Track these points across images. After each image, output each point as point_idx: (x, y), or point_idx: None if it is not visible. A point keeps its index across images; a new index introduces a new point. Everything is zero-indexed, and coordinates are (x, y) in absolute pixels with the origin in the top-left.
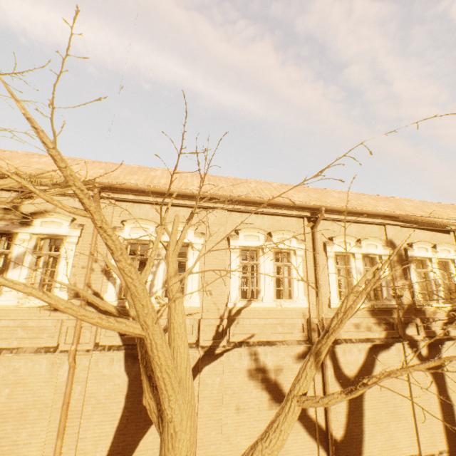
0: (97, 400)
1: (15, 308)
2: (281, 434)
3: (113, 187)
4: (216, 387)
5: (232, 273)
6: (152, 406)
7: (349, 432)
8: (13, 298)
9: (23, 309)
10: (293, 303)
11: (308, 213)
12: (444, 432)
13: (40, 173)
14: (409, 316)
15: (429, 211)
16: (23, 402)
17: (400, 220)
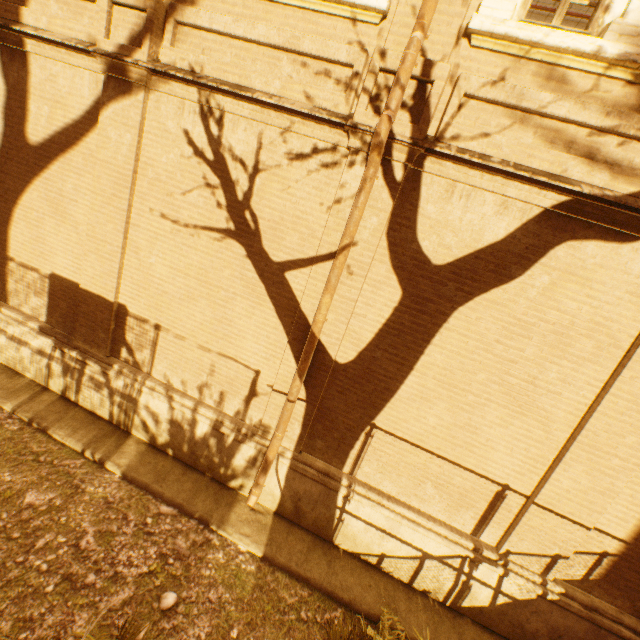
0: None
1: None
2: None
3: None
4: (124, 153)
5: None
6: None
7: (368, 363)
8: None
9: None
10: None
11: None
12: None
13: None
14: None
15: None
16: None
17: None
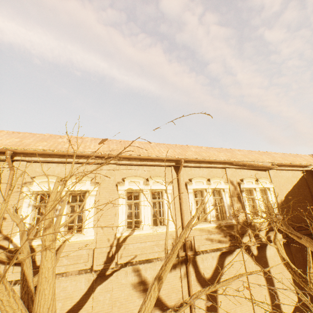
0: None
1: None
2: None
3: (23, 152)
4: (107, 302)
5: (120, 210)
6: None
7: None
8: None
9: None
10: (165, 228)
11: (173, 163)
12: (272, 309)
13: None
14: (244, 229)
15: (252, 157)
16: None
17: (234, 164)
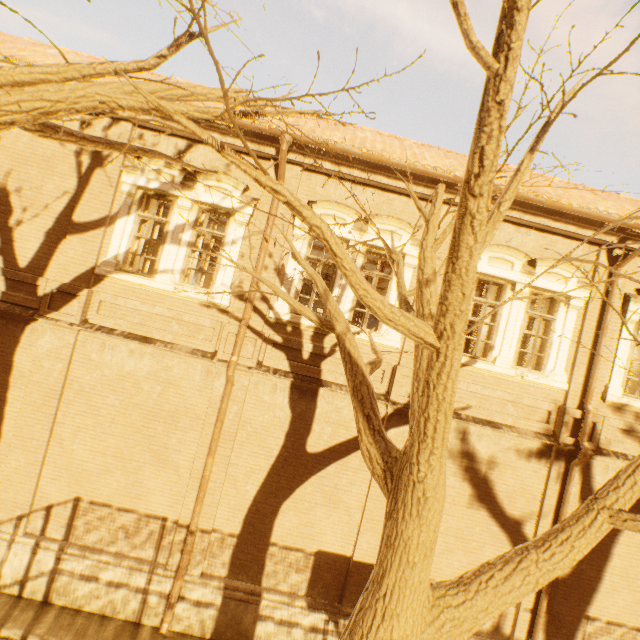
0: (253, 429)
1: (170, 295)
2: (571, 551)
3: (308, 144)
4: None
5: None
6: (373, 454)
7: (578, 573)
8: (169, 282)
9: (179, 299)
10: (544, 378)
11: (613, 238)
12: None
13: (237, 90)
14: None
15: None
16: (174, 406)
17: None
